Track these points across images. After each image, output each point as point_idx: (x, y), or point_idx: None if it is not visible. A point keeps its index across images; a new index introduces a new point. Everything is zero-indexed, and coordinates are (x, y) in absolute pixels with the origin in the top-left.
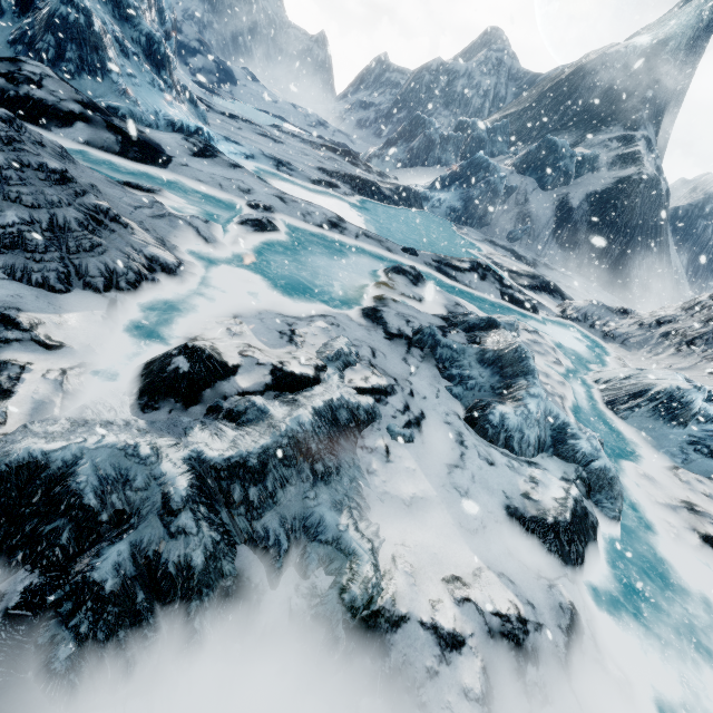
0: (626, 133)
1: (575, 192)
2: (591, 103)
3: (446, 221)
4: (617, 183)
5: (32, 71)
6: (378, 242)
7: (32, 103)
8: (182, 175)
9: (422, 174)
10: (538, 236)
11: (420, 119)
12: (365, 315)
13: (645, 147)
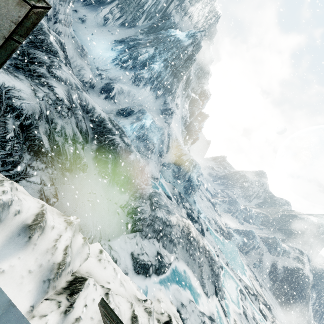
0: (302, 249)
1: (280, 262)
2: (291, 228)
3: (236, 246)
4: (295, 269)
5: (193, 208)
6: (234, 273)
7: (193, 217)
8: (206, 239)
9: (230, 219)
10: (263, 271)
11: (236, 200)
12: (244, 315)
13: (307, 259)
